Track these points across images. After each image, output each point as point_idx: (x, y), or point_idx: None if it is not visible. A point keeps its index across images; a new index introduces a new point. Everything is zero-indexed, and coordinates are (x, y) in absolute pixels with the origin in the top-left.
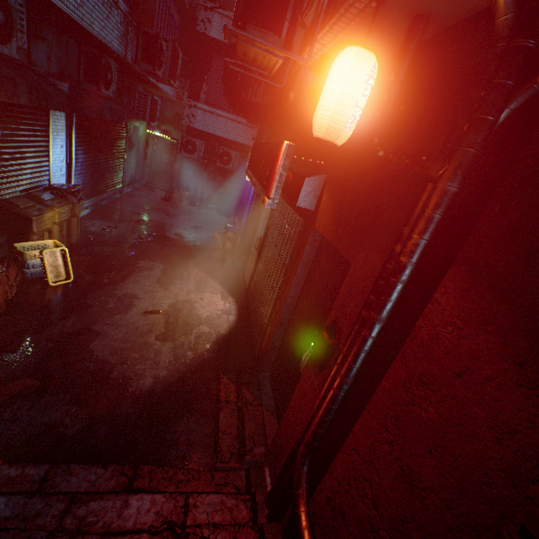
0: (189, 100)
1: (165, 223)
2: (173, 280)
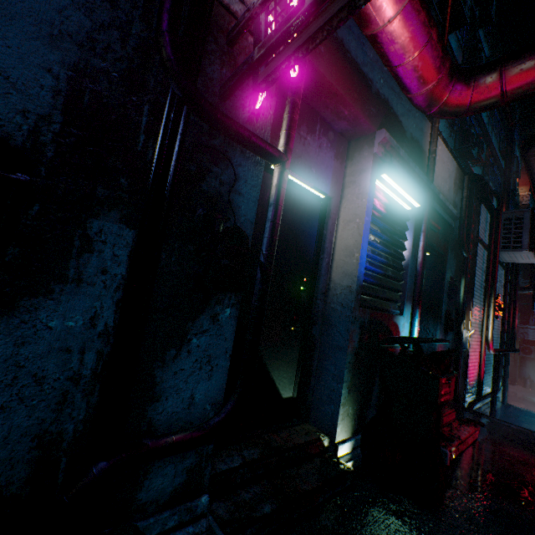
0: (521, 325)
1: (516, 393)
2: (532, 409)
